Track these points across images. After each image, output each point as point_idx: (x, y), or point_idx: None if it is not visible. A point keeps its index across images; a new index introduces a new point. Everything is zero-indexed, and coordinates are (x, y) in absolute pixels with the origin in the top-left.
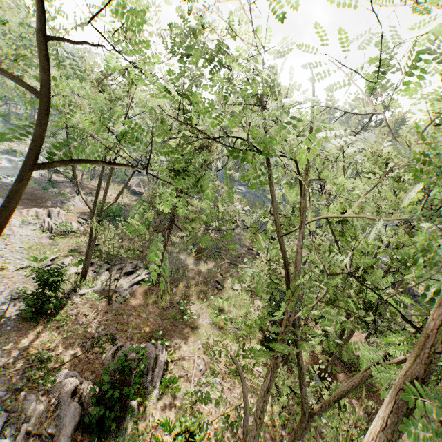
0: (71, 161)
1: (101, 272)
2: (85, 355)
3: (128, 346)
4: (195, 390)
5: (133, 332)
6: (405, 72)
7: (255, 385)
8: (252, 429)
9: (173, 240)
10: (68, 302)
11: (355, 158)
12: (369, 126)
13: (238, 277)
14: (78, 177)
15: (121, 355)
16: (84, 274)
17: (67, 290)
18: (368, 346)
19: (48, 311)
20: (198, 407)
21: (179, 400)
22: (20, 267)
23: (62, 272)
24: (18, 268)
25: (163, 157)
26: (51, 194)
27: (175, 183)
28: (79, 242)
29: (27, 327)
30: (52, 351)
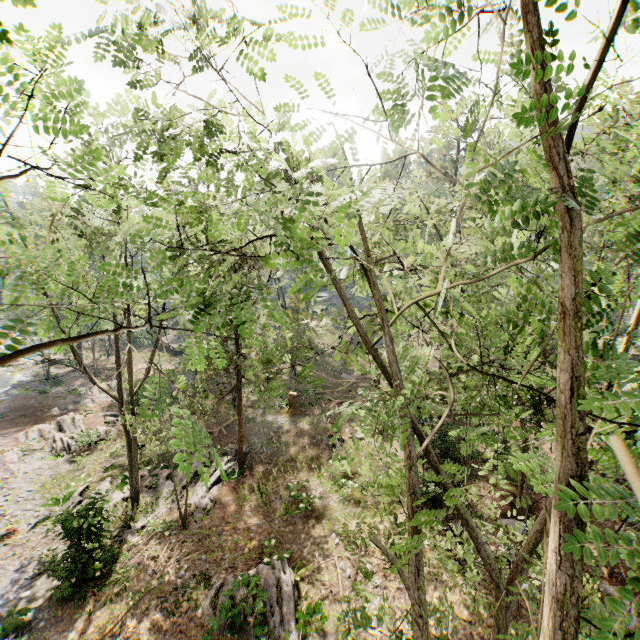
0: (13, 356)
1: (160, 484)
2: (170, 621)
3: (232, 581)
4: (342, 611)
5: (233, 557)
6: (428, 97)
7: (434, 567)
8: (419, 639)
9: (251, 400)
10: (123, 548)
11: (450, 206)
12: (456, 159)
13: (336, 423)
14: (89, 359)
15: (224, 599)
16: (135, 497)
17: (116, 530)
18: (526, 455)
19: (96, 573)
20: (364, 636)
21: (333, 636)
22: (35, 522)
23: (100, 506)
24: (34, 525)
25: (177, 297)
26: (55, 397)
27: (194, 328)
28: (116, 452)
29: (69, 610)
30: (119, 634)
